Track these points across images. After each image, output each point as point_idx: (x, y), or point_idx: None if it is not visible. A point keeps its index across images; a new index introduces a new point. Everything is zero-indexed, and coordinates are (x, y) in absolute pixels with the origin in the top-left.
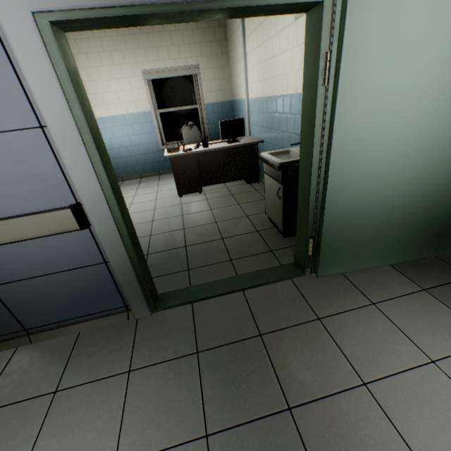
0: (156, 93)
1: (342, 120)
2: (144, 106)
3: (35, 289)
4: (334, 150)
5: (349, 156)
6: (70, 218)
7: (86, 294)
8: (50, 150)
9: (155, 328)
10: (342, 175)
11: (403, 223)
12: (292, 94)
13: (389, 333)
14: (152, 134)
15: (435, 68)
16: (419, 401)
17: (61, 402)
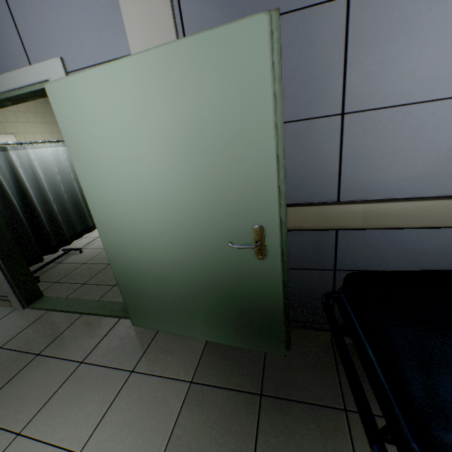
0: None
1: (86, 181)
2: None
3: None
4: (91, 206)
5: (106, 213)
6: None
7: None
8: None
9: (12, 320)
10: (108, 230)
11: (193, 294)
12: None
13: (97, 405)
14: None
15: (141, 135)
16: None
17: None
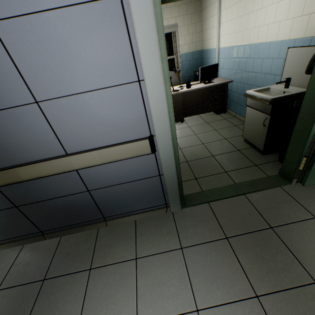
0: None
1: None
2: None
3: (114, 192)
4: None
5: None
6: (147, 145)
7: (143, 196)
8: (141, 98)
9: (188, 219)
10: None
11: None
12: (271, 42)
13: None
14: None
15: None
16: None
17: (142, 265)
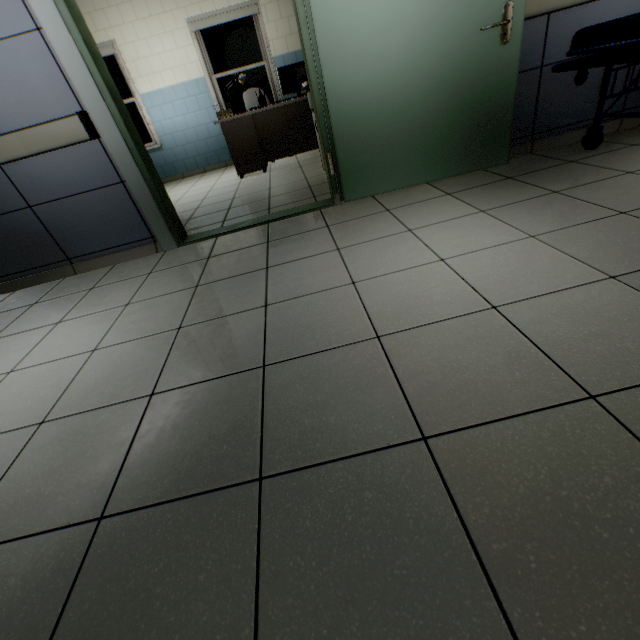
0: (209, 51)
1: None
2: (196, 71)
3: (68, 212)
4: (318, 28)
5: (336, 35)
6: (80, 126)
7: (113, 220)
8: (50, 54)
9: (179, 253)
10: (335, 61)
11: (427, 121)
12: None
13: (385, 223)
14: (211, 110)
15: None
16: (376, 249)
17: (96, 291)
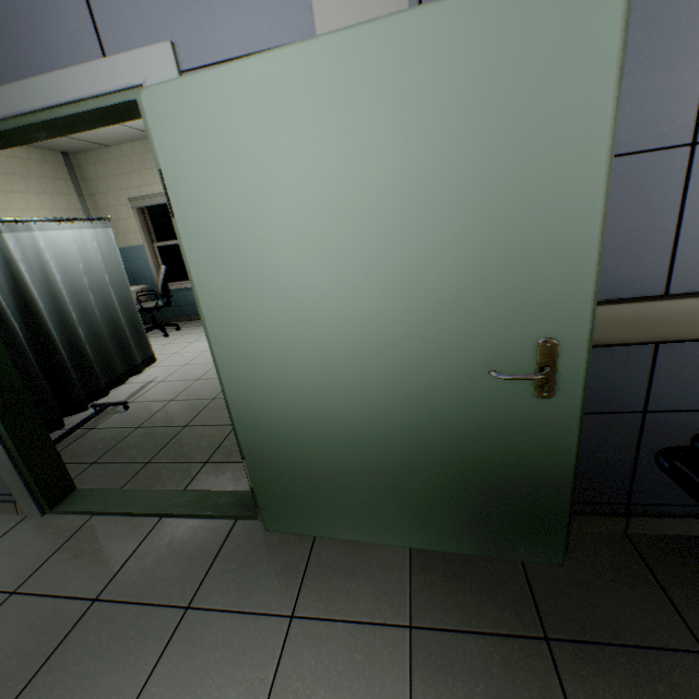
0: None
1: (204, 272)
2: None
3: None
4: (209, 318)
5: (238, 330)
6: None
7: None
8: None
9: (23, 537)
10: (239, 361)
11: (397, 468)
12: None
13: (245, 690)
14: None
15: (334, 182)
16: None
17: None
